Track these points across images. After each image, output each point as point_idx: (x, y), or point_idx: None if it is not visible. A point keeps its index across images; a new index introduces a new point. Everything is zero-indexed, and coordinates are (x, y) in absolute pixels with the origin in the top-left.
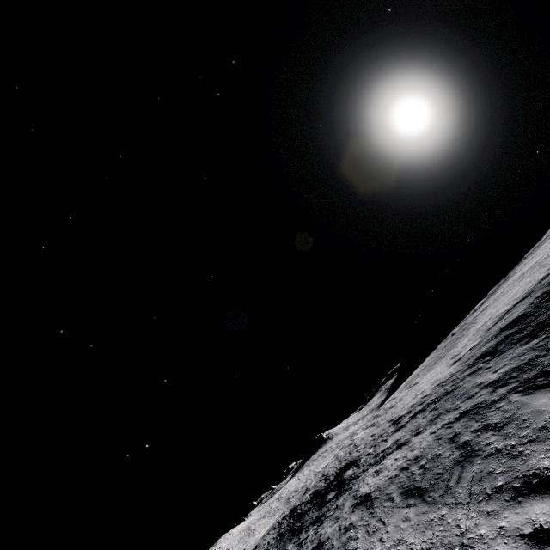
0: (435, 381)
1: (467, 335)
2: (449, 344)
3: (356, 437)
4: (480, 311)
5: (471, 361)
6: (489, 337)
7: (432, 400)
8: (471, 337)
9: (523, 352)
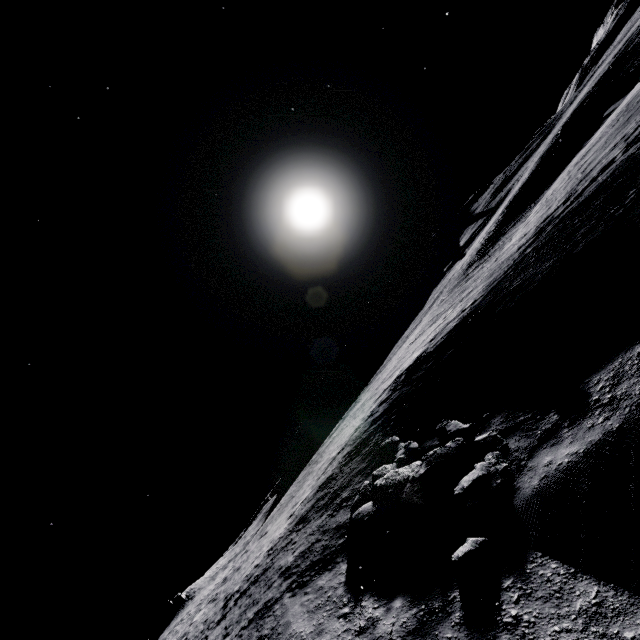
0: (271, 542)
1: (313, 473)
2: (303, 478)
3: (195, 620)
4: (330, 442)
5: (292, 525)
6: (312, 493)
7: (255, 578)
8: (311, 480)
9: (313, 531)
